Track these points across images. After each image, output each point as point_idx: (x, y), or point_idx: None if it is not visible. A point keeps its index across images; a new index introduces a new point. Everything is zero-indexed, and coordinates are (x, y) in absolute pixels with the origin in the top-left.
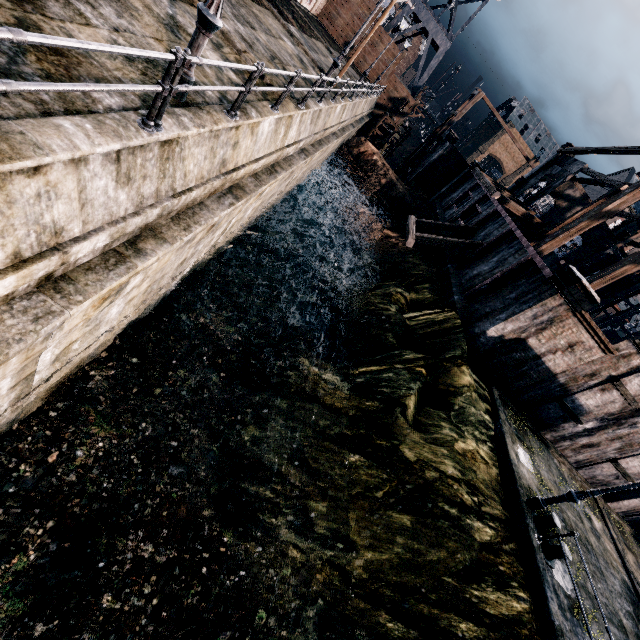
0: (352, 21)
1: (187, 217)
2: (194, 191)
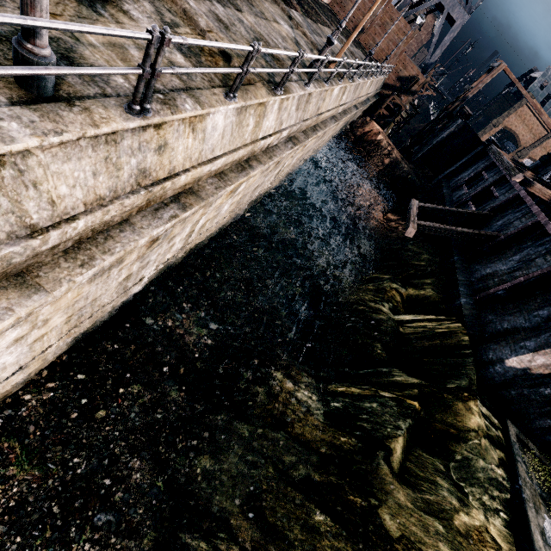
0: (363, 5)
1: (93, 245)
2: (80, 220)
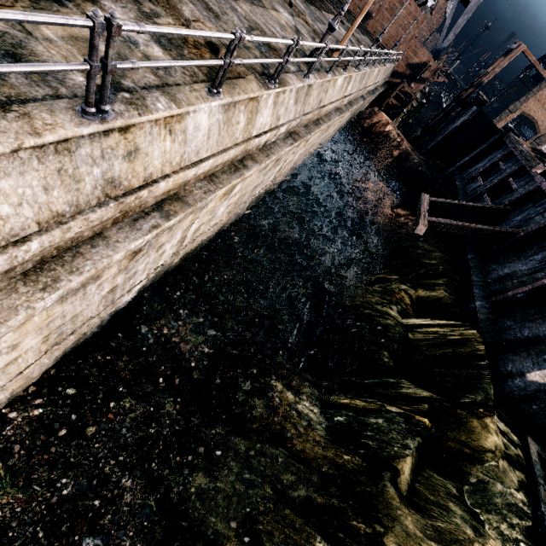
0: None
1: (59, 264)
2: (32, 241)
